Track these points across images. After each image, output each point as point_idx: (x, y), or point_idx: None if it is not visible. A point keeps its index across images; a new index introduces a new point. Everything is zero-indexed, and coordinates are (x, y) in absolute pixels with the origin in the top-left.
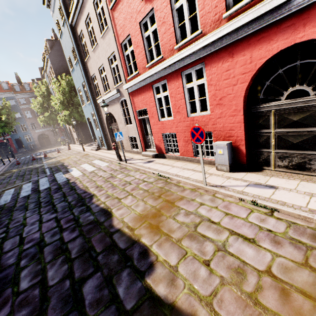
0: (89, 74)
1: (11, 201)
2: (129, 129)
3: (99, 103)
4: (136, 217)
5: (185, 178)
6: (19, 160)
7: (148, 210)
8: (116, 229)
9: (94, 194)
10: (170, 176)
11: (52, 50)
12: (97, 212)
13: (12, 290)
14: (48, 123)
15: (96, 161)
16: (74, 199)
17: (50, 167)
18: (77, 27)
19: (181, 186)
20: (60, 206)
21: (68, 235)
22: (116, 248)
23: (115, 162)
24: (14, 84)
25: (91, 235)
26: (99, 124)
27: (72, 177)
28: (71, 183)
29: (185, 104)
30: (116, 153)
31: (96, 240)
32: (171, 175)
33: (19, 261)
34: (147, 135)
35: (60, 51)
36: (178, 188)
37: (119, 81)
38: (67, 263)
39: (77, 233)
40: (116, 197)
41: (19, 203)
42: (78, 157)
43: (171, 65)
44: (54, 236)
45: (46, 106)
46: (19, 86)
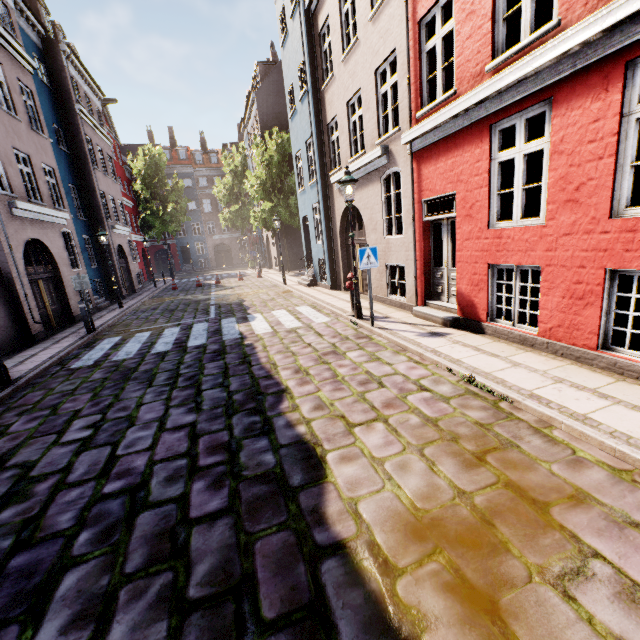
0: (324, 119)
1: (135, 357)
2: (392, 247)
3: (334, 184)
4: (399, 512)
5: (577, 419)
6: (178, 282)
7: (443, 500)
8: (333, 538)
9: (287, 389)
10: (512, 394)
11: (263, 82)
12: (286, 447)
13: (16, 637)
14: (234, 224)
15: (304, 309)
16: (242, 387)
17: (218, 303)
18: (320, 13)
19: (561, 444)
20: (211, 396)
21: (203, 495)
22: (325, 634)
23: (345, 319)
24: (196, 151)
25: (257, 525)
26: (325, 230)
27: (250, 333)
28: (246, 346)
29: (613, 174)
30: (352, 299)
31: (266, 554)
32: (512, 389)
33: (76, 531)
34: (436, 265)
35: (278, 85)
36: (552, 447)
37: (391, 125)
38: (169, 613)
39: (223, 500)
40: (341, 416)
41: (145, 366)
42: (272, 295)
43: (588, 42)
44: (171, 482)
45: (236, 193)
46: (203, 155)
